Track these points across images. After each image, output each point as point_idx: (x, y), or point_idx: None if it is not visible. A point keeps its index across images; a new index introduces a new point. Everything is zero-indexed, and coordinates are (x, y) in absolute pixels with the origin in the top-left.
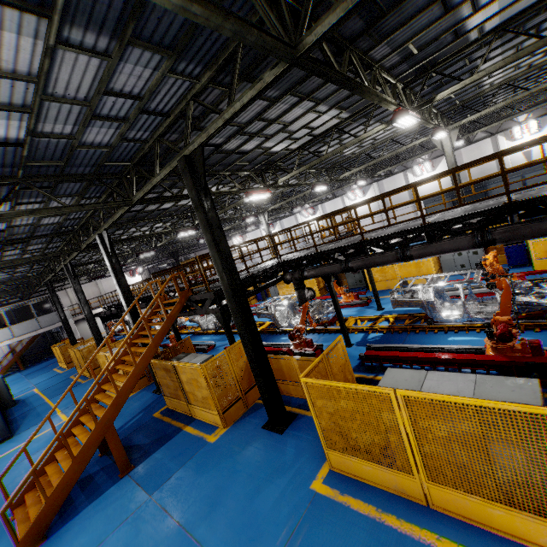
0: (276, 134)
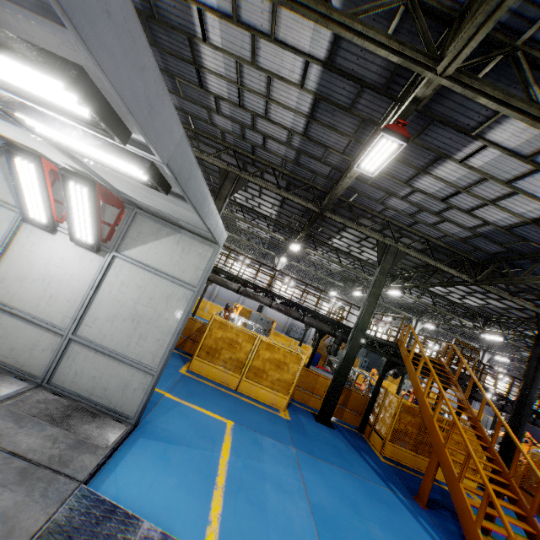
0: (470, 295)
